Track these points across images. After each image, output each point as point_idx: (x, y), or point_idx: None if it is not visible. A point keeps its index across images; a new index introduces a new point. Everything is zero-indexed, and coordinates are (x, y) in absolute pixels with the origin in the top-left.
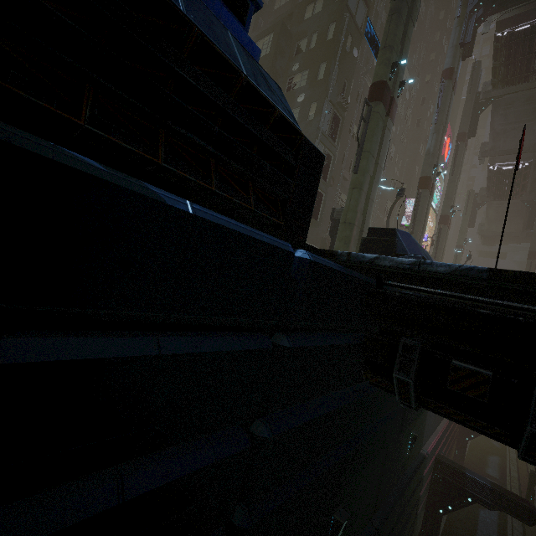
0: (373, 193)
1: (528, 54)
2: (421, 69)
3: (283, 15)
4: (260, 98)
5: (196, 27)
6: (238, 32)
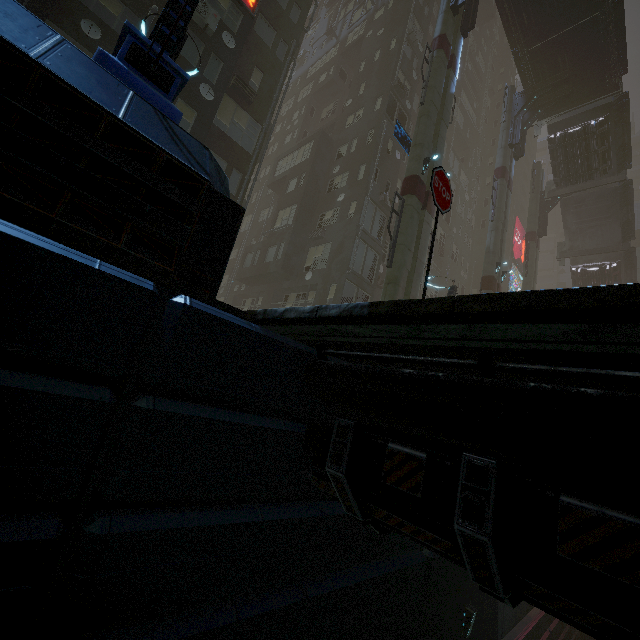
0: (414, 290)
1: (586, 153)
2: (480, 172)
3: (326, 126)
4: (138, 141)
5: (48, 70)
6: (151, 95)
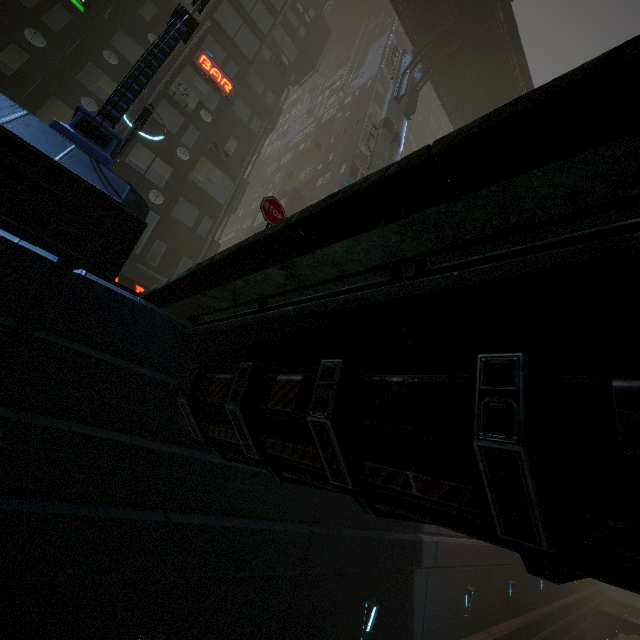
0: None
1: None
2: None
3: (300, 185)
4: (67, 174)
5: (9, 131)
6: (90, 149)
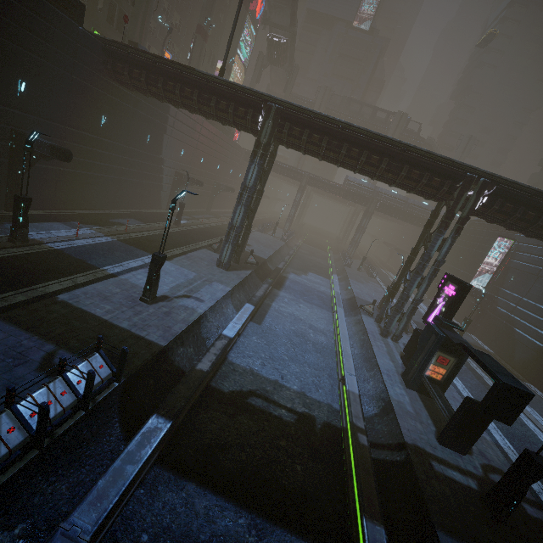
0: (147, 24)
1: None
2: None
3: None
4: None
5: None
6: None
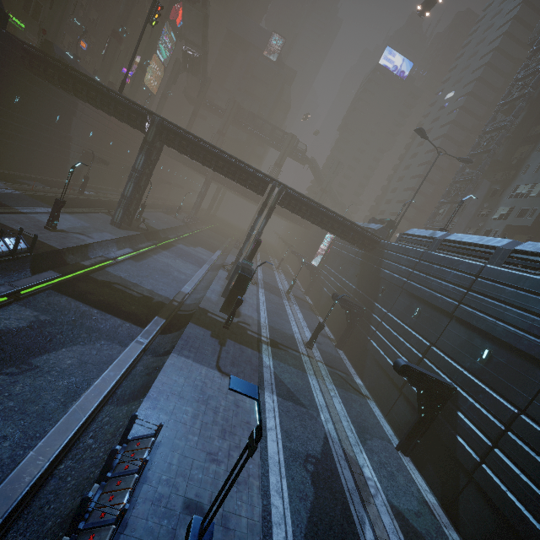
0: (63, 25)
1: None
2: None
3: None
4: None
5: None
6: None
